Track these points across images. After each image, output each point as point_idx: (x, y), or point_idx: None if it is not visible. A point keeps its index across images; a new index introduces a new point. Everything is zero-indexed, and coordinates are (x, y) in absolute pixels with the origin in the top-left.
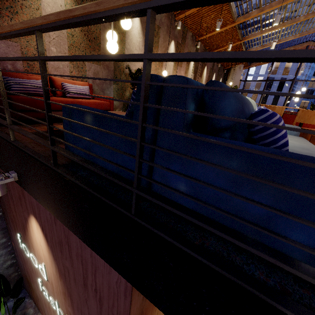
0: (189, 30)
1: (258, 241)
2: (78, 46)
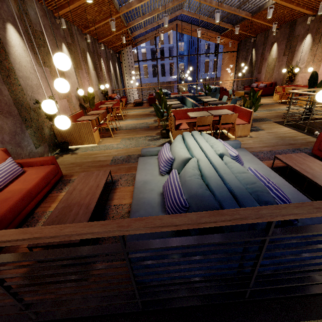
0: (72, 24)
1: (318, 274)
2: None
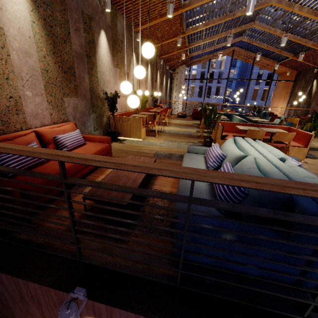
0: (144, 39)
1: None
2: (54, 81)
